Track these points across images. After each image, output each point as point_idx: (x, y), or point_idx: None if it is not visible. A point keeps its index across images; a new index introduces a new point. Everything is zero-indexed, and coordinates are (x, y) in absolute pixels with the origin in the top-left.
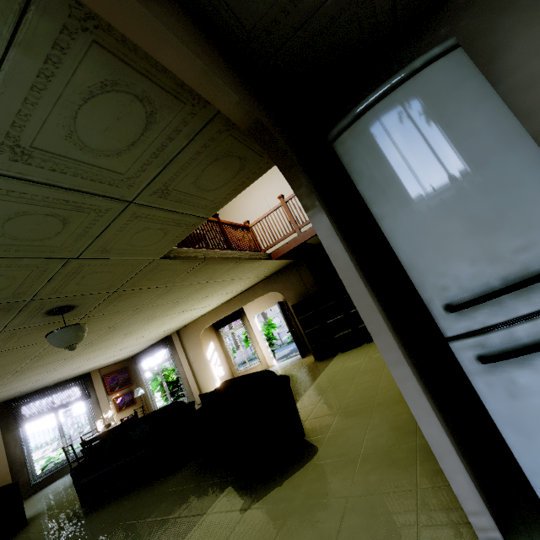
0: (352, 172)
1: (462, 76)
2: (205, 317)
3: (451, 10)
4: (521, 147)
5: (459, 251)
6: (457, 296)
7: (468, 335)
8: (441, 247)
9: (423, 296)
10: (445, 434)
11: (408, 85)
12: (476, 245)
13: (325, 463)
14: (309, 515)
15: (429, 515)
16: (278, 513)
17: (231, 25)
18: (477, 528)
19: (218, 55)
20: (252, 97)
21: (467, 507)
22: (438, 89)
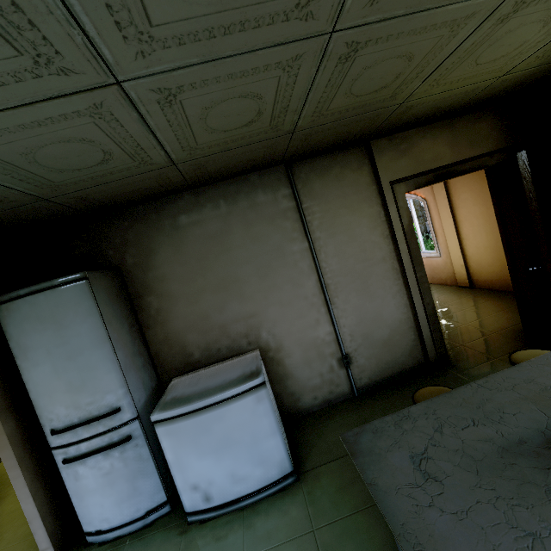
0: (6, 332)
1: (82, 299)
2: None
3: (133, 213)
4: (103, 348)
5: (61, 400)
6: (57, 425)
7: (61, 447)
8: (52, 396)
9: (41, 422)
10: (36, 508)
11: (49, 293)
12: (70, 398)
13: None
14: None
15: None
16: None
17: None
18: None
19: None
20: None
21: (42, 547)
22: (66, 302)
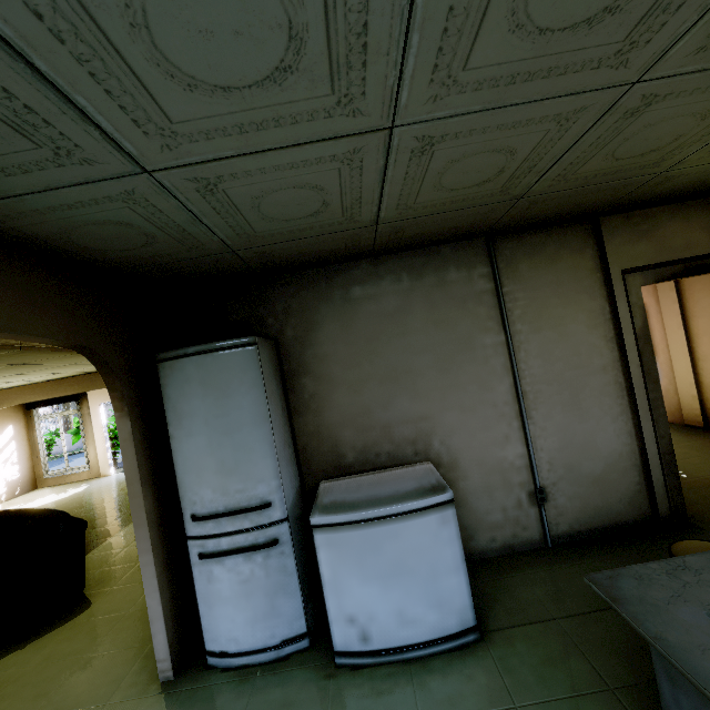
0: (164, 393)
1: (249, 366)
2: (9, 392)
3: (301, 278)
4: (262, 427)
5: (209, 481)
6: (200, 510)
7: (199, 538)
8: (201, 475)
9: (182, 504)
10: (162, 606)
11: (217, 355)
12: (219, 480)
13: (88, 621)
14: (38, 676)
15: (143, 664)
16: (3, 679)
17: (78, 258)
18: (161, 671)
19: (53, 286)
20: (86, 312)
21: (159, 657)
22: (232, 368)
